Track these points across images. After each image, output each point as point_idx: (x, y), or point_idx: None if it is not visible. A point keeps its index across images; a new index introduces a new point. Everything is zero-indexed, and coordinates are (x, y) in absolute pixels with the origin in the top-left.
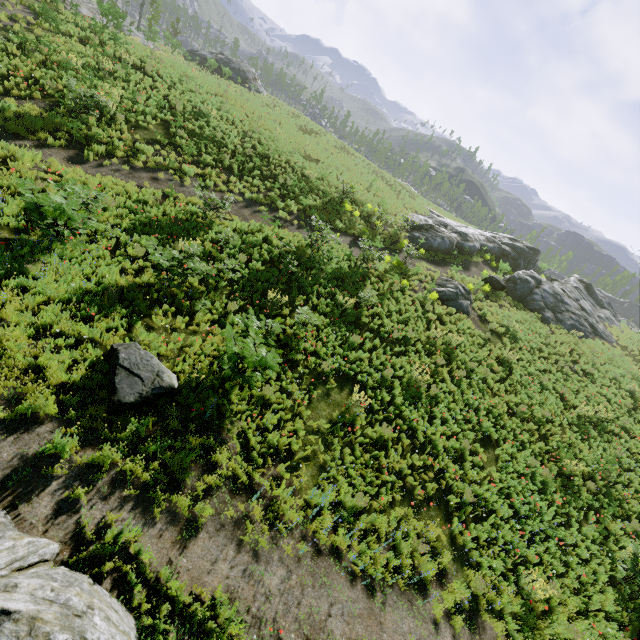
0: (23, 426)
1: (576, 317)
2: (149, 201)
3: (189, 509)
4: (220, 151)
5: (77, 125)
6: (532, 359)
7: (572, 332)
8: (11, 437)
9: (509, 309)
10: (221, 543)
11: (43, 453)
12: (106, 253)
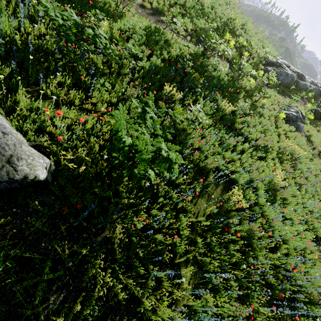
0: None
1: None
2: None
3: None
4: None
5: None
6: None
7: None
8: None
9: None
10: None
11: None
12: (1, 7)
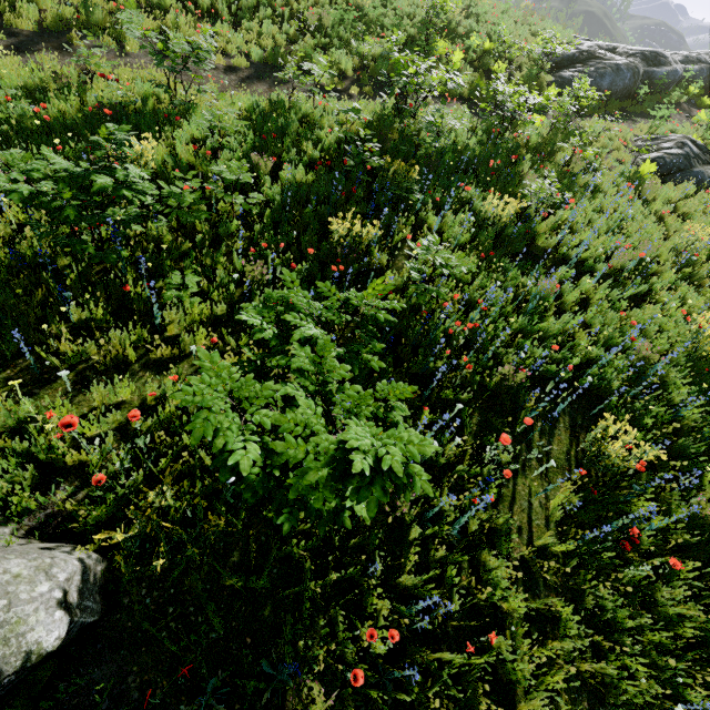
0: None
1: None
2: (51, 90)
3: None
4: None
5: None
6: None
7: None
8: None
9: None
10: None
11: None
12: None
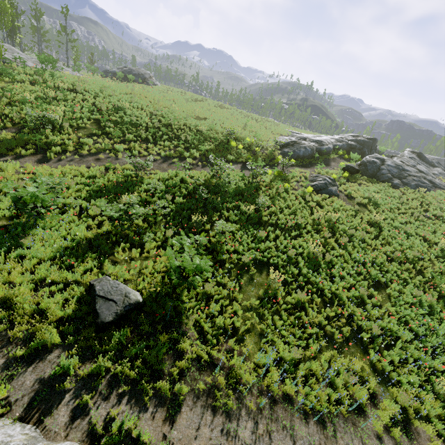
0: (38, 357)
1: (417, 178)
2: (97, 175)
3: (170, 391)
4: (137, 129)
5: (39, 137)
6: (394, 216)
7: (417, 190)
8: (30, 367)
9: (366, 185)
10: (200, 412)
11: (55, 374)
12: (74, 218)
